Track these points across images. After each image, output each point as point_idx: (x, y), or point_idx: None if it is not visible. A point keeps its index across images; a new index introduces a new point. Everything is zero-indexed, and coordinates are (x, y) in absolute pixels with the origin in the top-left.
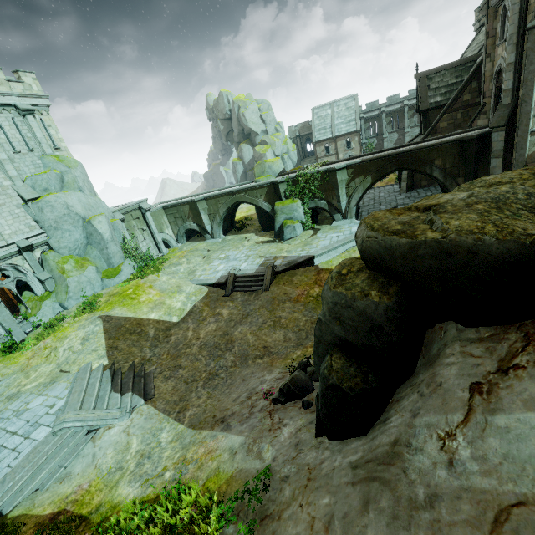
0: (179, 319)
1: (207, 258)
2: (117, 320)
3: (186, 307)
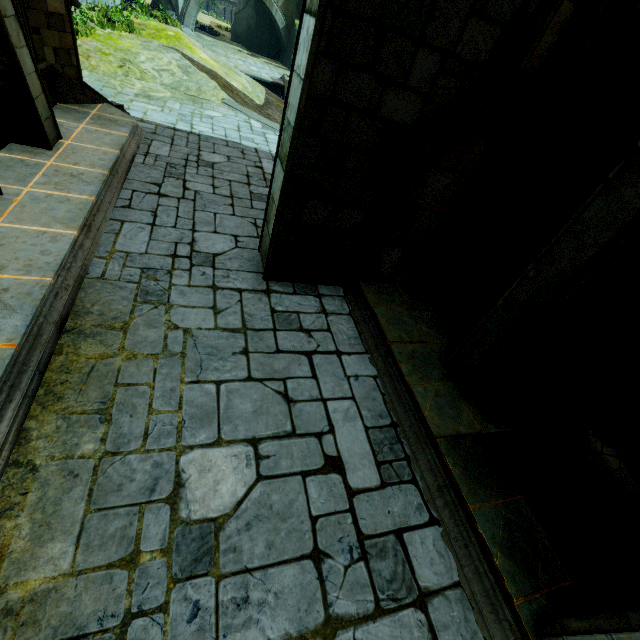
0: (261, 104)
1: (212, 50)
2: (202, 66)
3: (259, 94)
